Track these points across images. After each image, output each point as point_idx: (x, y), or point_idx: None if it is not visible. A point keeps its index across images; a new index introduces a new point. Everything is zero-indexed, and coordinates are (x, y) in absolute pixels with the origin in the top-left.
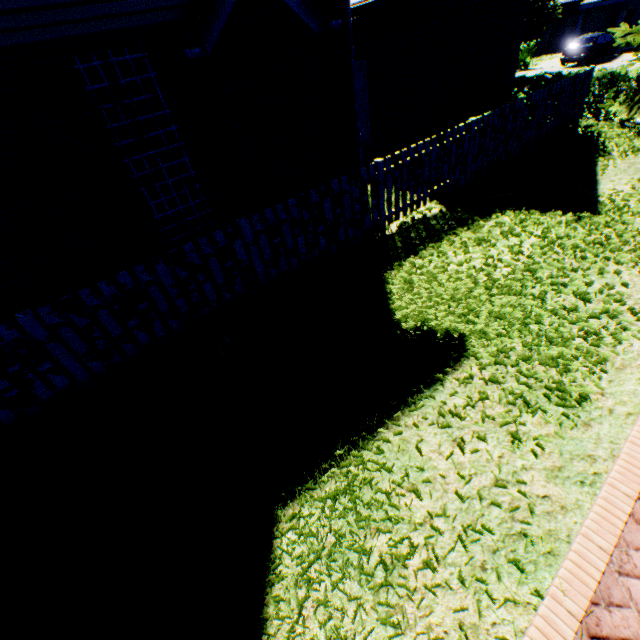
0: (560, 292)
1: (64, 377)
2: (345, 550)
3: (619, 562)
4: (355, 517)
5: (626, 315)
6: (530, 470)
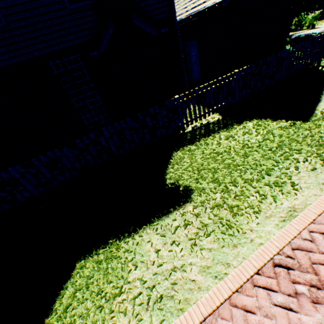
0: (256, 169)
1: (28, 193)
2: (95, 286)
3: (210, 322)
4: (104, 272)
5: (289, 185)
6: (193, 265)
